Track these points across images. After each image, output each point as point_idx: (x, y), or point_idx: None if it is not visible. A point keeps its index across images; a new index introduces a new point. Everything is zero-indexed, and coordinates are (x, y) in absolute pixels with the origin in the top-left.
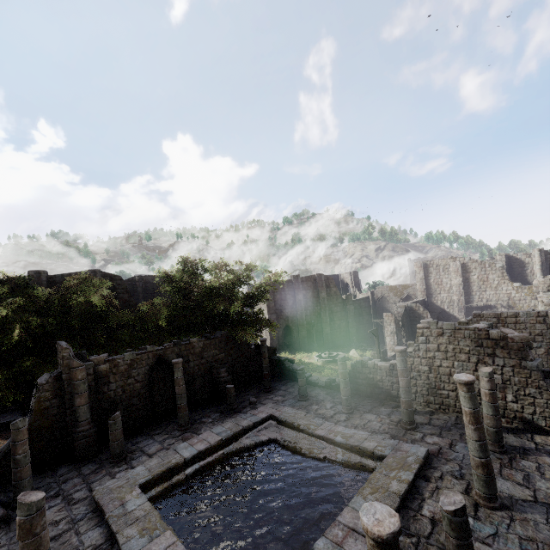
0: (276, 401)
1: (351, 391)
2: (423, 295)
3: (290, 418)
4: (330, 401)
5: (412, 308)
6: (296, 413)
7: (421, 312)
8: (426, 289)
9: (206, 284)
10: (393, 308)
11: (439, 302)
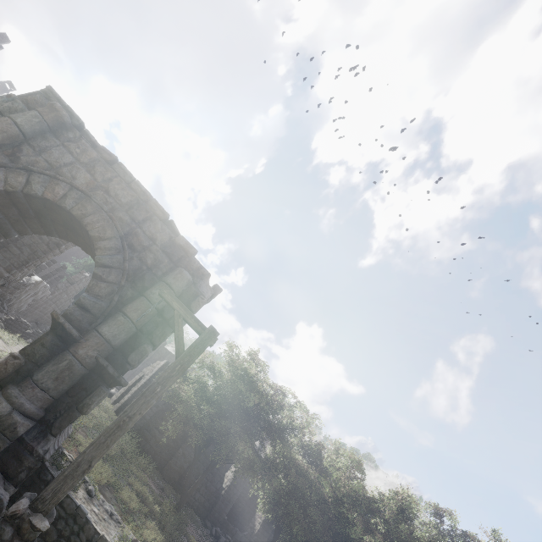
0: None
1: None
2: None
3: None
4: None
5: None
6: None
7: None
8: None
9: None
10: None
11: None
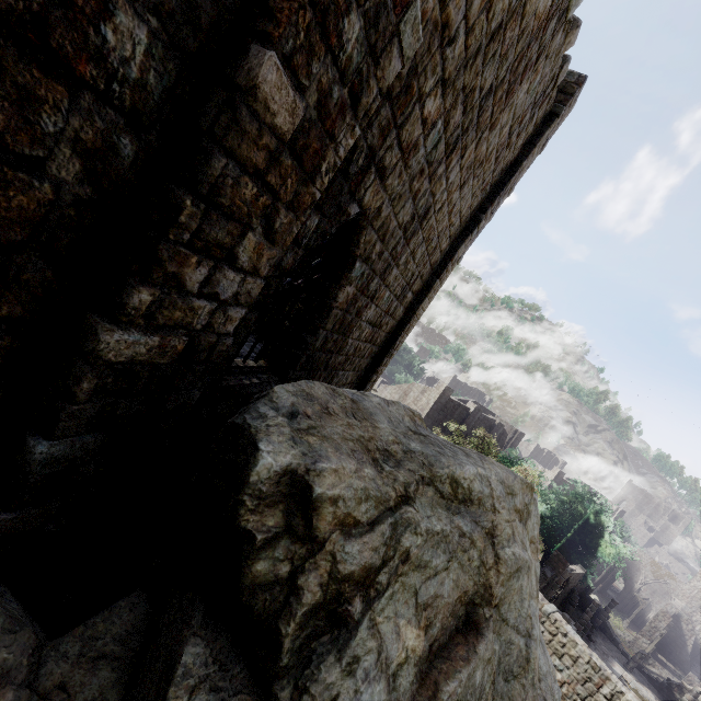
0: (607, 653)
1: (661, 692)
2: (683, 598)
3: (643, 694)
4: (650, 690)
5: (682, 617)
6: (642, 690)
7: (687, 628)
8: (691, 597)
9: (620, 549)
10: (638, 578)
11: (694, 619)
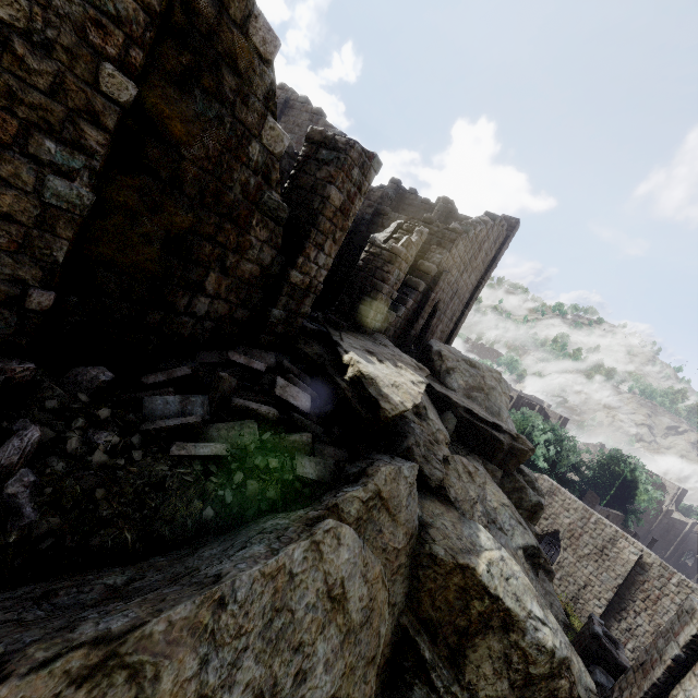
0: None
1: None
2: None
3: None
4: None
5: None
6: None
7: None
8: None
9: (650, 493)
10: None
11: None
